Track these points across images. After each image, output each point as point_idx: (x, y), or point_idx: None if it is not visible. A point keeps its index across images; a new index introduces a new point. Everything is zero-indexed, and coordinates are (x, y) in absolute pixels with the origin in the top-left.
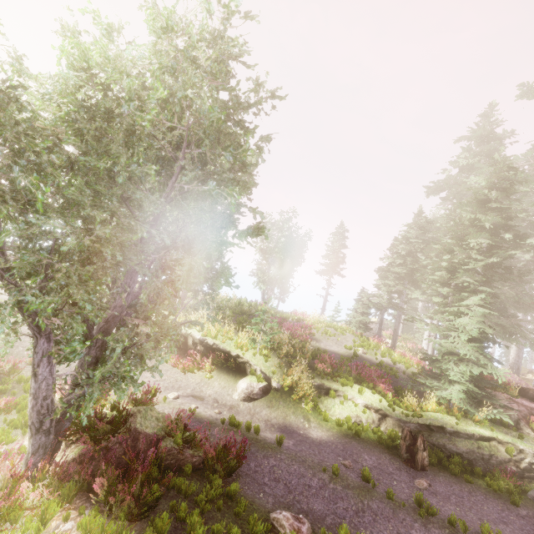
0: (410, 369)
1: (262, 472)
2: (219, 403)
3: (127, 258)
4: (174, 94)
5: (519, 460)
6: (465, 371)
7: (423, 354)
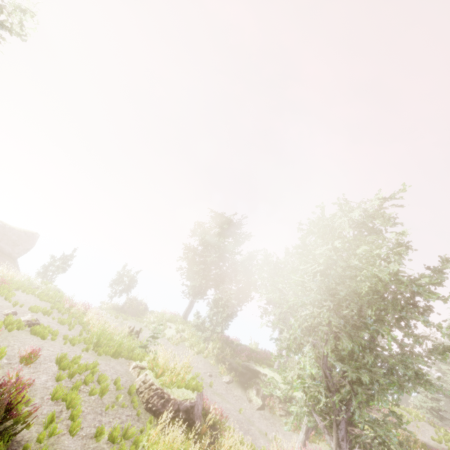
0: None
1: None
2: None
3: (391, 367)
4: (377, 254)
5: None
6: None
7: None
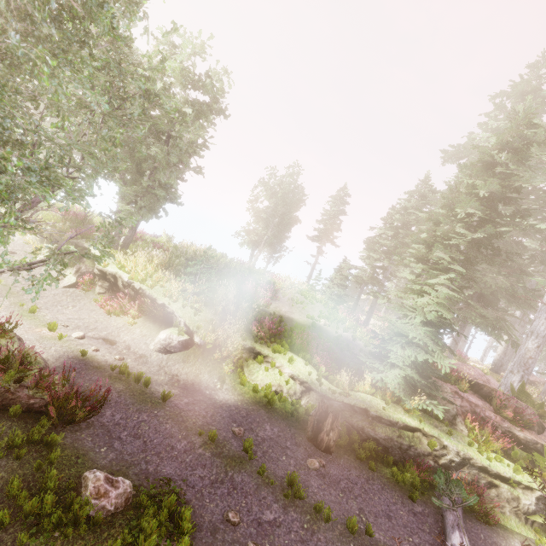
0: (369, 348)
1: (124, 426)
2: (131, 350)
3: None
4: None
5: (440, 455)
6: (409, 356)
7: (371, 331)
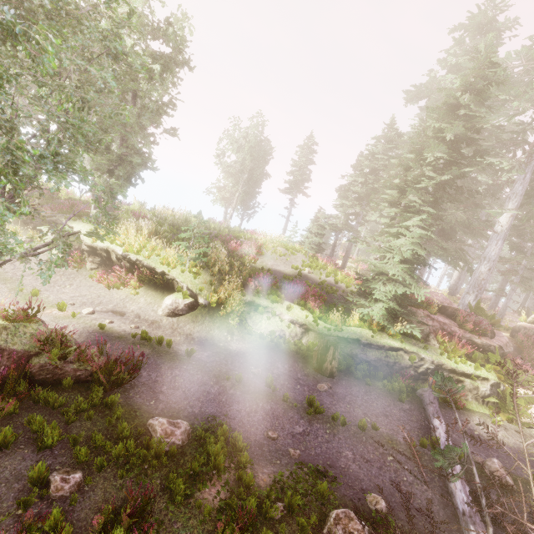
0: (350, 288)
1: (162, 382)
2: (141, 318)
3: None
4: None
5: (418, 366)
6: (390, 291)
7: (356, 274)
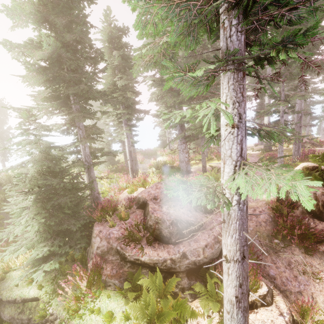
0: (109, 196)
1: None
2: None
3: None
4: None
5: (54, 319)
6: None
7: None
